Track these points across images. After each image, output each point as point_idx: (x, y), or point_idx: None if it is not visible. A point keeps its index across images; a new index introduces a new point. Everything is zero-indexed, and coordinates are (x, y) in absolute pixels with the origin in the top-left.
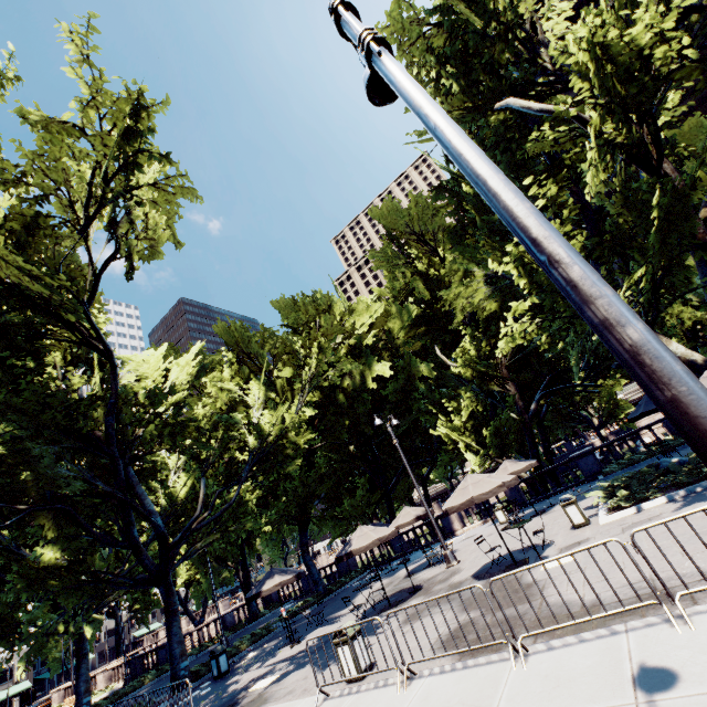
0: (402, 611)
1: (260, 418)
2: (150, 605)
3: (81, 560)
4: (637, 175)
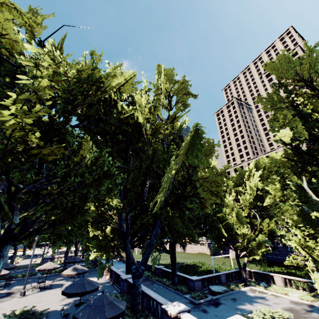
0: None
1: None
2: None
3: None
4: (146, 131)
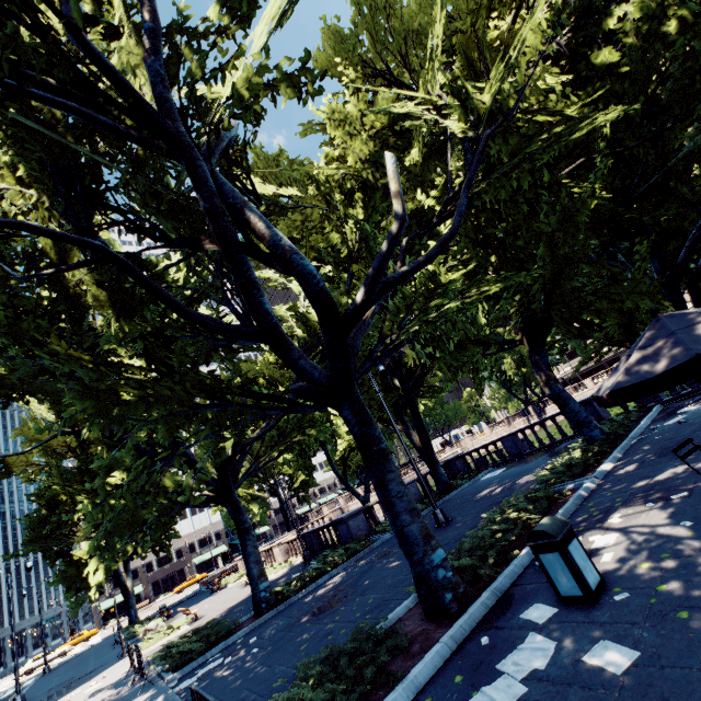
0: None
1: (422, 175)
2: (307, 485)
3: (157, 332)
4: None
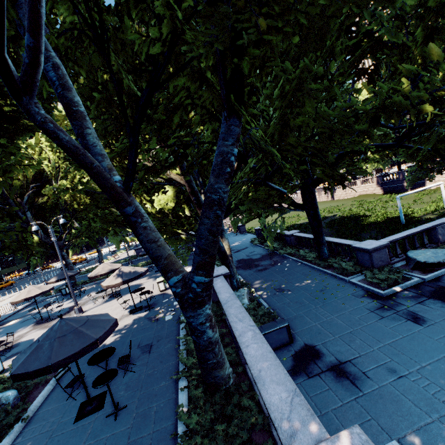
0: (15, 334)
1: None
2: None
3: None
4: None
